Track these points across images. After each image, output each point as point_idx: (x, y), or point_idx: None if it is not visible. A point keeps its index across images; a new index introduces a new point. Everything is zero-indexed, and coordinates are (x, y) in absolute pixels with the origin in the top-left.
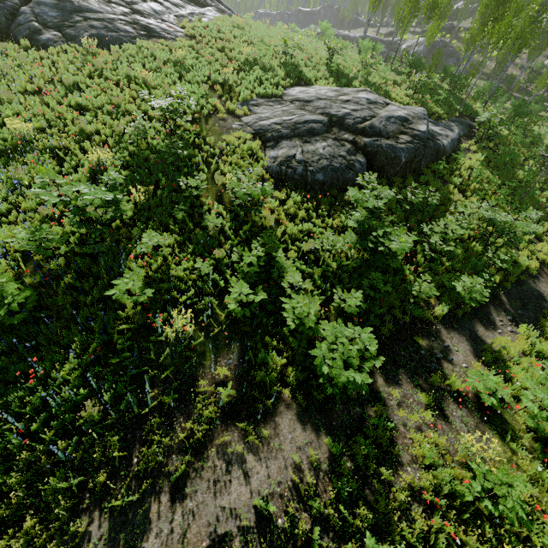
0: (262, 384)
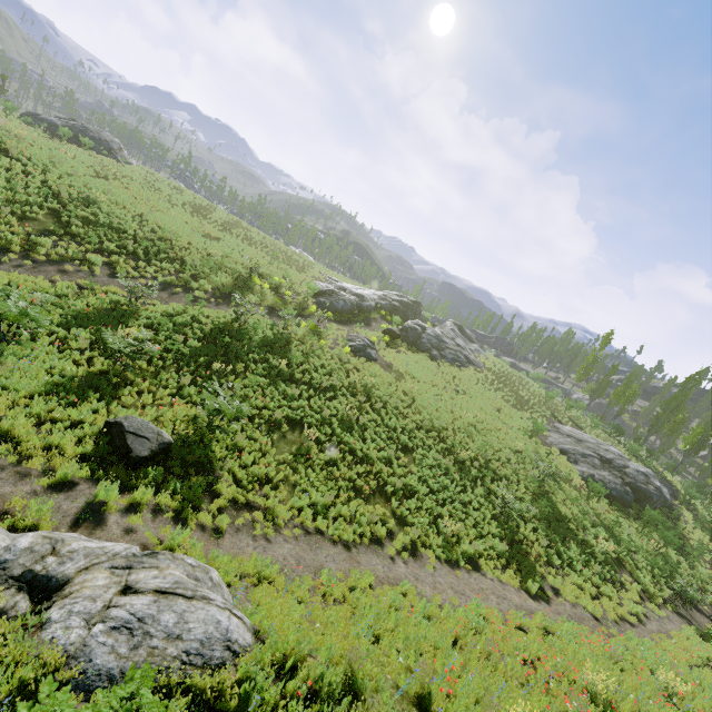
0: (645, 592)
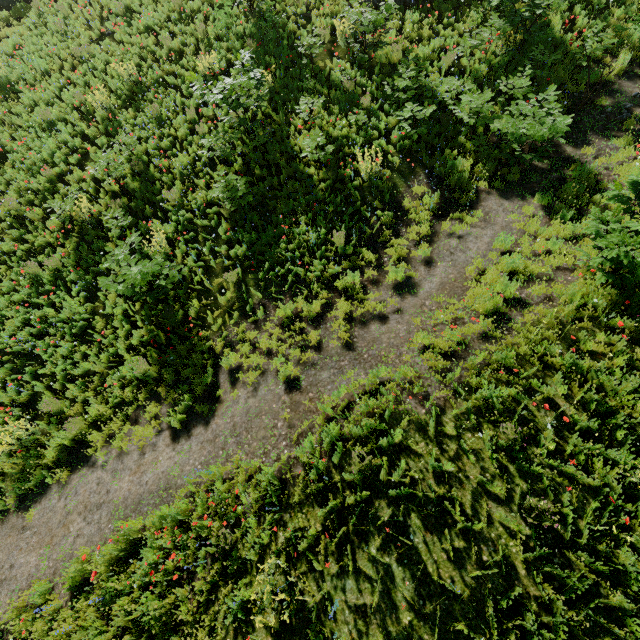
0: (457, 188)
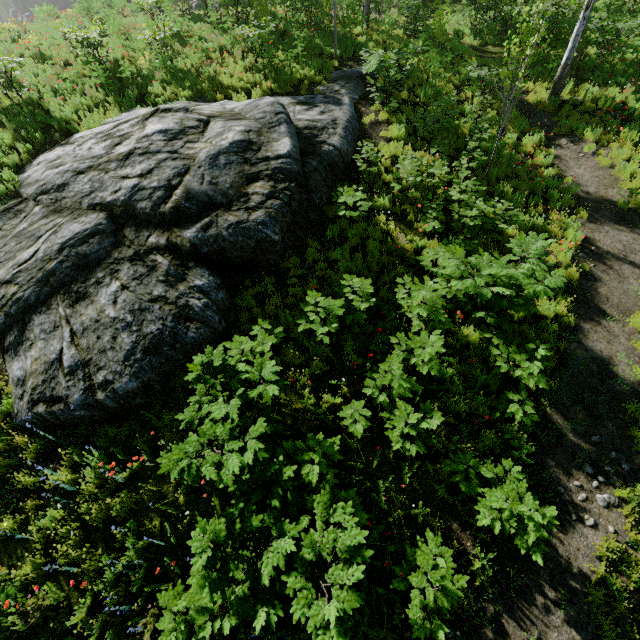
0: None
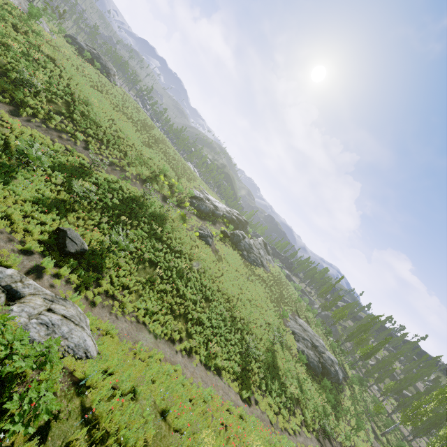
0: (305, 422)
